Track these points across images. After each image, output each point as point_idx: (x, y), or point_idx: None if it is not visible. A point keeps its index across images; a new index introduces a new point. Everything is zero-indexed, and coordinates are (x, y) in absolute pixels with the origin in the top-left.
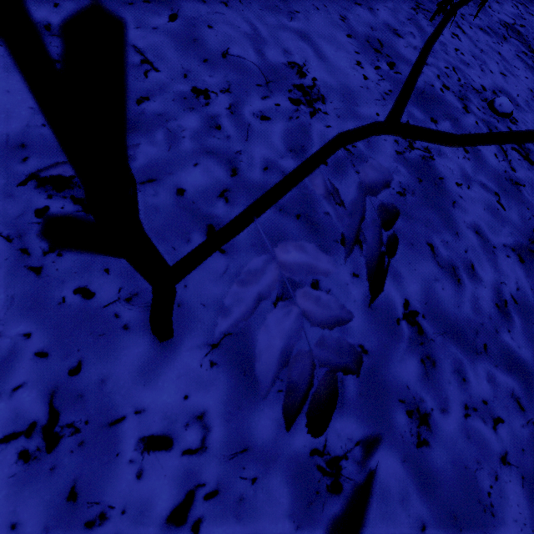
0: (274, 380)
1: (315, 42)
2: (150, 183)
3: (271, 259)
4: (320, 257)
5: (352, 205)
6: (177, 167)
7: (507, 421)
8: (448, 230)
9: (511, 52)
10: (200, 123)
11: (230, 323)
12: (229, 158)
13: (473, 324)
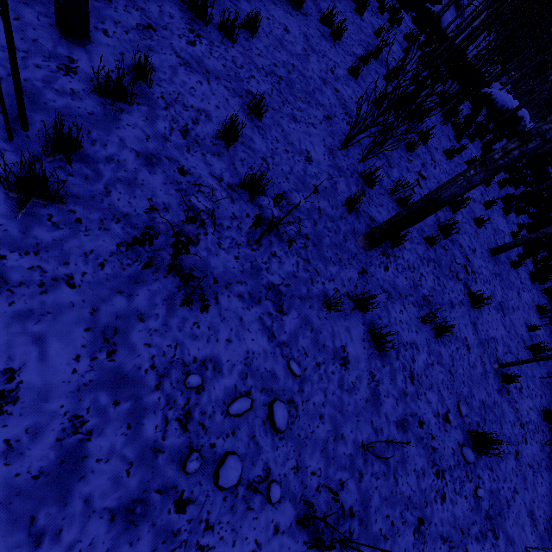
0: None
1: (47, 343)
2: None
3: None
4: None
5: None
6: None
7: None
8: (59, 503)
9: (256, 315)
10: None
11: None
12: None
13: None
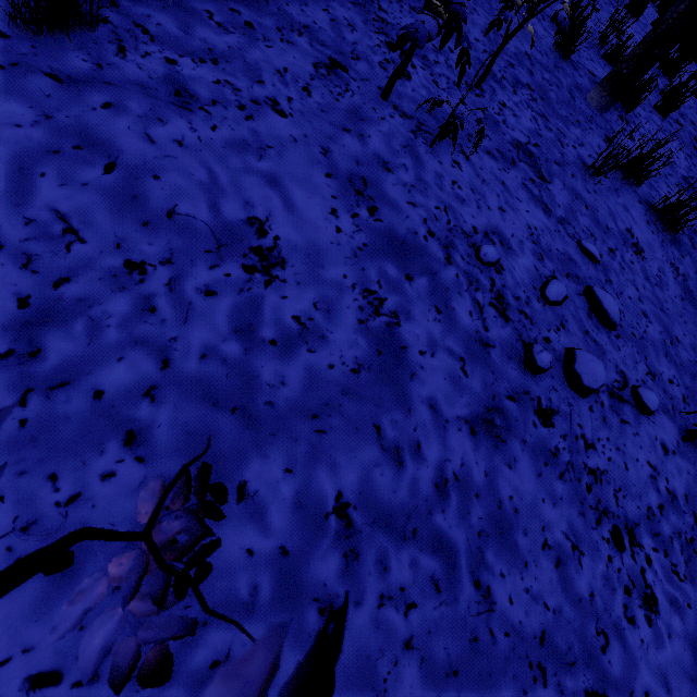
0: (95, 670)
1: (286, 188)
2: (62, 388)
3: (103, 575)
4: (151, 561)
5: (130, 573)
6: (97, 364)
7: (421, 605)
8: (400, 408)
9: (517, 180)
10: (131, 307)
11: (57, 638)
12: (161, 348)
13: (407, 509)
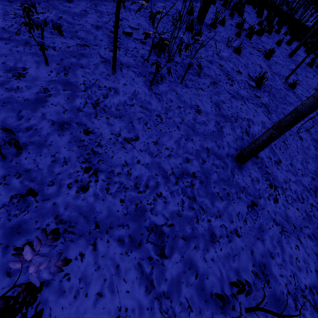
0: None
1: None
2: None
3: None
4: None
5: None
6: None
7: (65, 26)
8: (80, 18)
9: (144, 19)
10: None
11: None
12: (48, 0)
13: (71, 22)
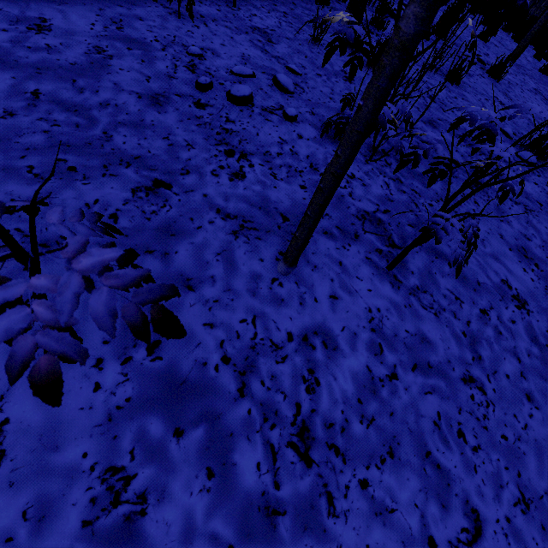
0: None
1: (68, 14)
2: None
3: None
4: None
5: None
6: None
7: (63, 127)
8: (94, 79)
9: (246, 39)
10: None
11: None
12: None
13: (76, 104)
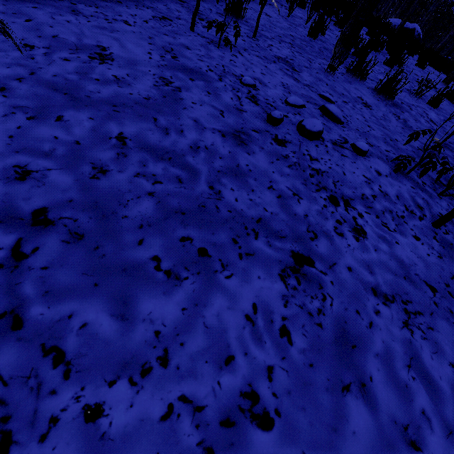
0: None
1: (123, 42)
2: None
3: None
4: None
5: None
6: None
7: (165, 184)
8: (173, 116)
9: (276, 67)
10: (21, 55)
11: None
12: (32, 69)
13: (167, 149)
